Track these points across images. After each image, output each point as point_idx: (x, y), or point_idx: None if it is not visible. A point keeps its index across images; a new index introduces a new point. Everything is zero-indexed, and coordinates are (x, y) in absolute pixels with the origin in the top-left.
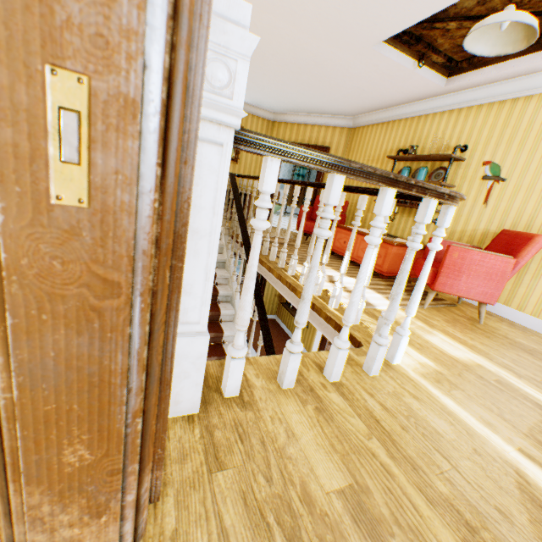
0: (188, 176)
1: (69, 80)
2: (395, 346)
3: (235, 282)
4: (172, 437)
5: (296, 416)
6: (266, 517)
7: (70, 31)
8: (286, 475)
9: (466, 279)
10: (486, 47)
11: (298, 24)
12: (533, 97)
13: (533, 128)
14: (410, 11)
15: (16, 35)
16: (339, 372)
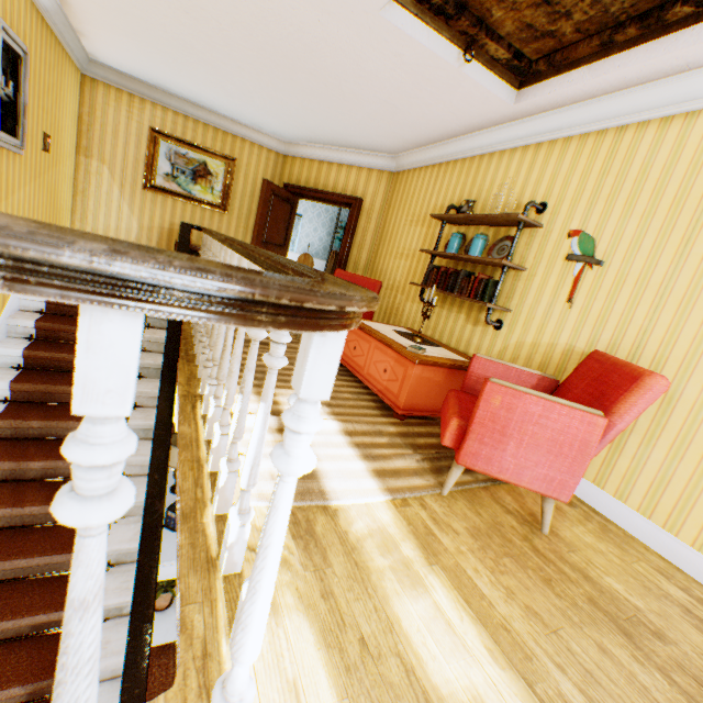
0: None
1: None
2: None
3: None
4: None
5: None
6: None
7: None
8: None
9: (515, 448)
10: None
11: None
12: (650, 124)
13: (649, 176)
14: None
15: None
16: None
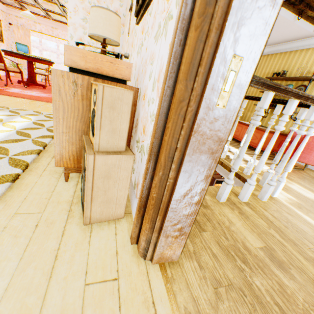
0: None
1: (237, 59)
2: (275, 187)
3: None
4: None
5: (230, 214)
6: (230, 252)
7: (244, 41)
8: (234, 238)
9: None
10: None
11: None
12: None
13: None
14: None
15: (229, 44)
16: (247, 197)
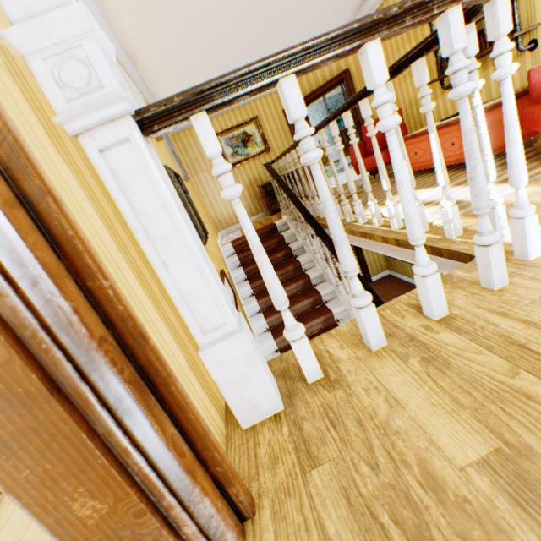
0: (35, 191)
1: None
2: (519, 237)
3: (320, 260)
4: (261, 442)
5: (397, 378)
6: (377, 516)
7: None
8: (396, 456)
9: None
10: None
11: None
12: None
13: None
14: None
15: None
16: (441, 304)
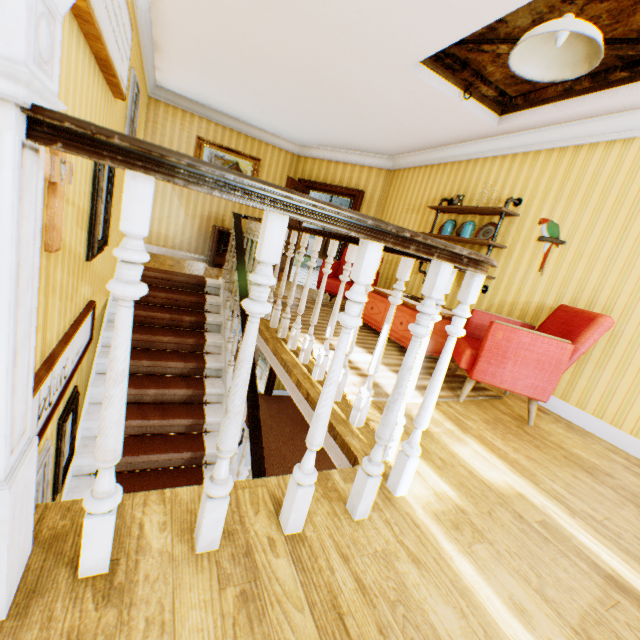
0: None
1: None
2: (399, 470)
3: (229, 351)
4: None
5: (198, 614)
6: None
7: None
8: None
9: (512, 366)
10: (539, 68)
11: (315, 31)
12: (598, 145)
13: (598, 182)
14: (450, 23)
15: None
16: (300, 519)
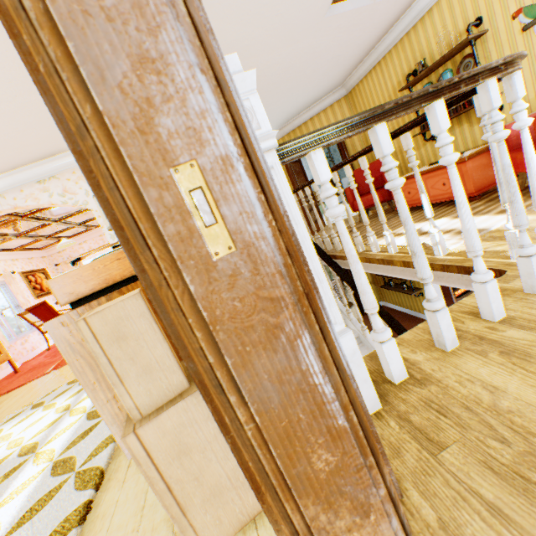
0: (275, 195)
1: (186, 170)
2: None
3: None
4: None
5: (484, 369)
6: (528, 478)
7: (173, 139)
8: (519, 430)
9: None
10: None
11: (254, 52)
12: None
13: None
14: None
15: (149, 163)
16: (499, 307)
